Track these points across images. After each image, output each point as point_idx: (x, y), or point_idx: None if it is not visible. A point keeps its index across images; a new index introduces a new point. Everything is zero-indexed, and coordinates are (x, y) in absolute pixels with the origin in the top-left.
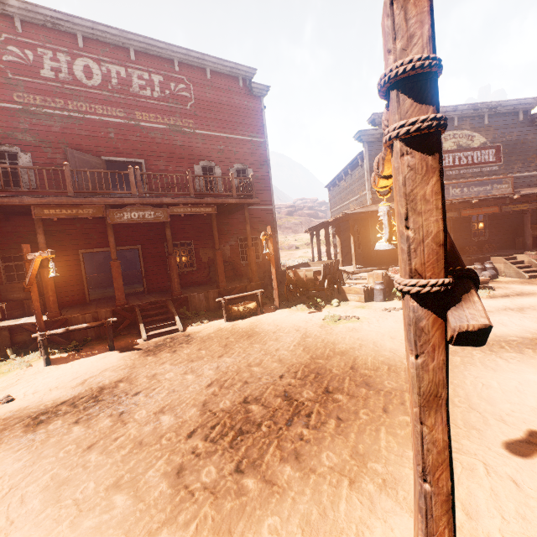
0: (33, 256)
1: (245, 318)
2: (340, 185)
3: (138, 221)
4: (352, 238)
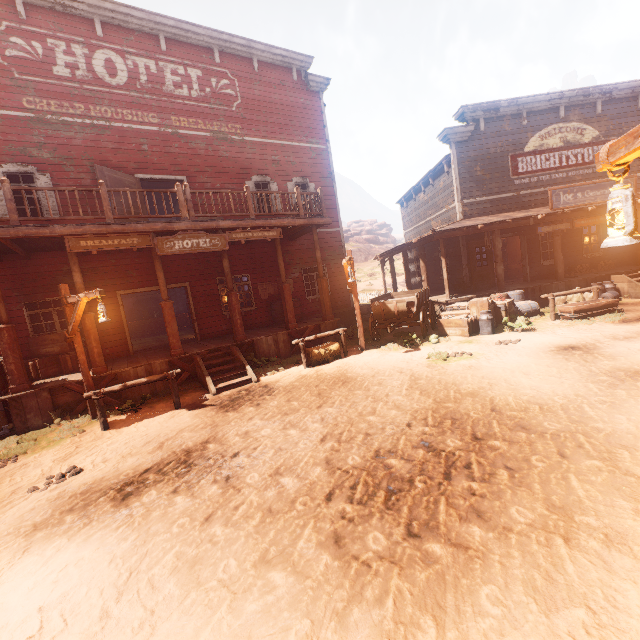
0: (78, 298)
1: (327, 362)
2: (417, 199)
3: (191, 250)
4: (444, 261)
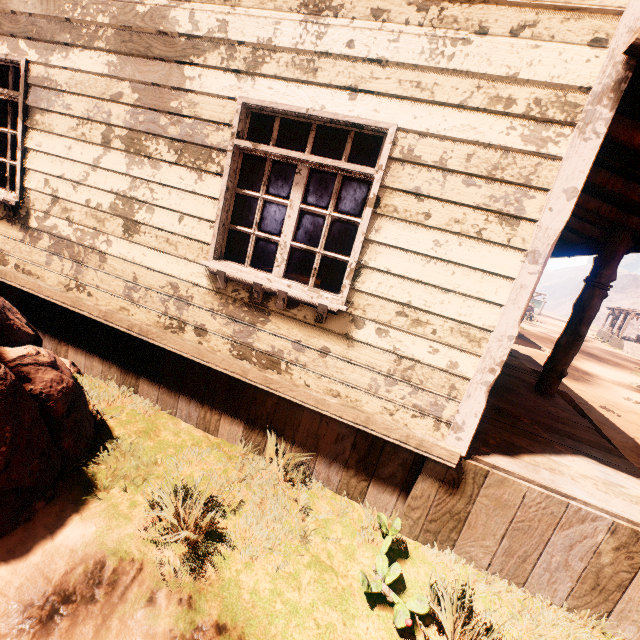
0: None
1: None
2: None
3: None
4: None
